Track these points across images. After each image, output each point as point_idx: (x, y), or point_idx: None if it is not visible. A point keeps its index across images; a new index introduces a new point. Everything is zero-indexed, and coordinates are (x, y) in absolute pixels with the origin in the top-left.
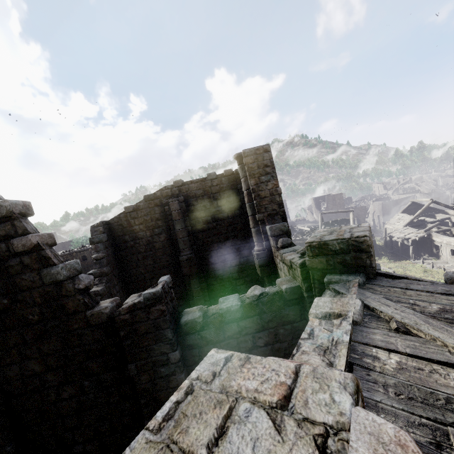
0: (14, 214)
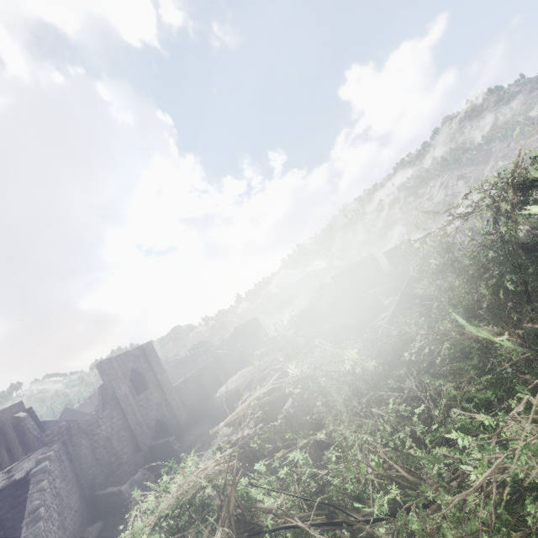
0: (24, 419)
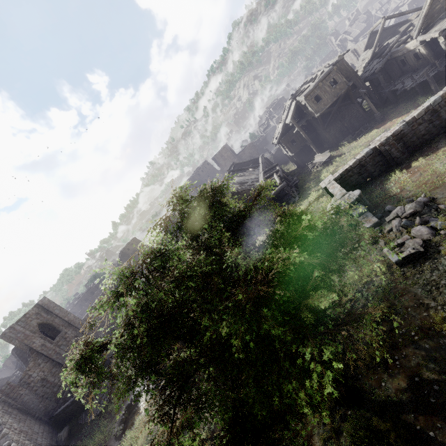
0: None
